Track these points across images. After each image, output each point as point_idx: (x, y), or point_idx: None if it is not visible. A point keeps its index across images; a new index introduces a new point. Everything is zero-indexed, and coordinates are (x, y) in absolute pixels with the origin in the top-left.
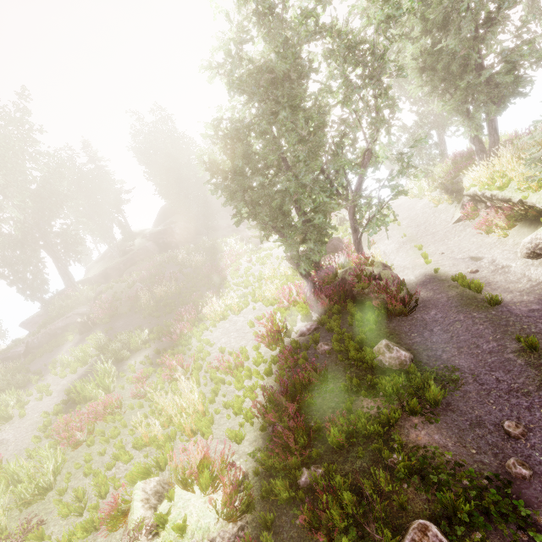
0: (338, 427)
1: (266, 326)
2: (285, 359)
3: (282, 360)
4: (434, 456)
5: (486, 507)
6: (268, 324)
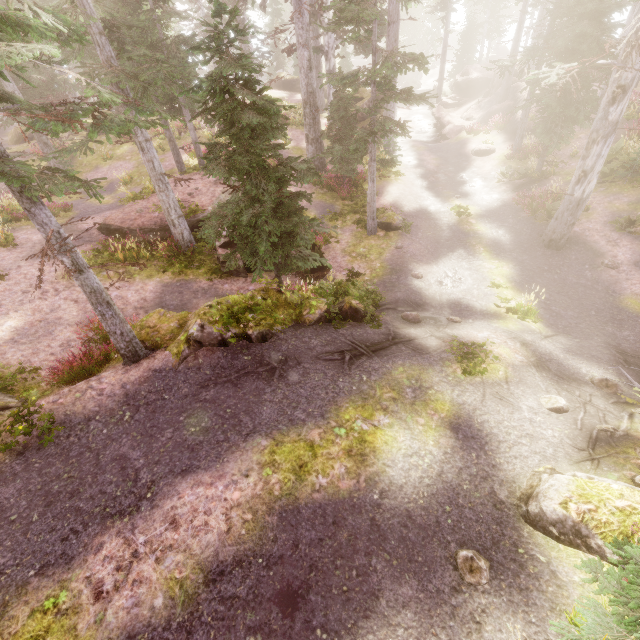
0: None
1: None
2: None
3: None
4: None
5: None
6: None
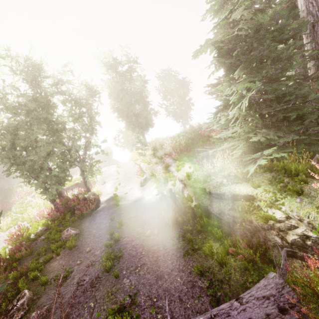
0: (19, 271)
1: (16, 233)
2: (16, 248)
3: (14, 249)
4: (54, 268)
5: (56, 278)
6: (17, 232)
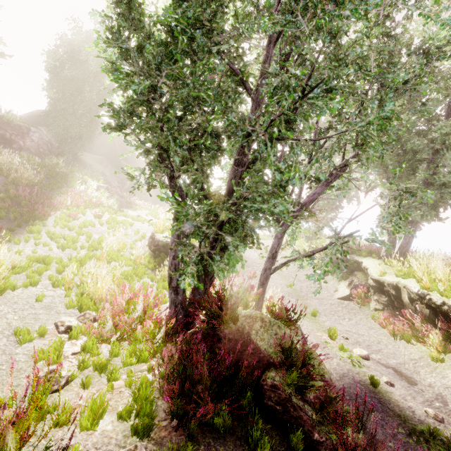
0: None
1: None
2: None
3: None
4: None
5: None
6: (5, 412)
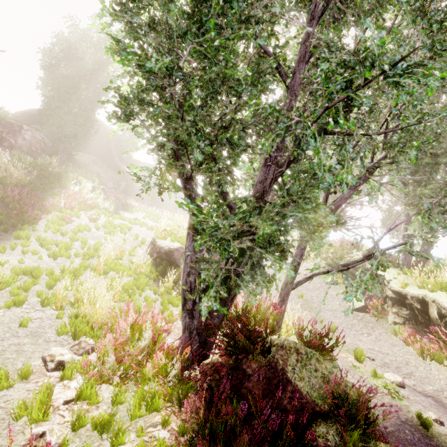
0: None
1: None
2: None
3: None
4: None
5: None
6: None
